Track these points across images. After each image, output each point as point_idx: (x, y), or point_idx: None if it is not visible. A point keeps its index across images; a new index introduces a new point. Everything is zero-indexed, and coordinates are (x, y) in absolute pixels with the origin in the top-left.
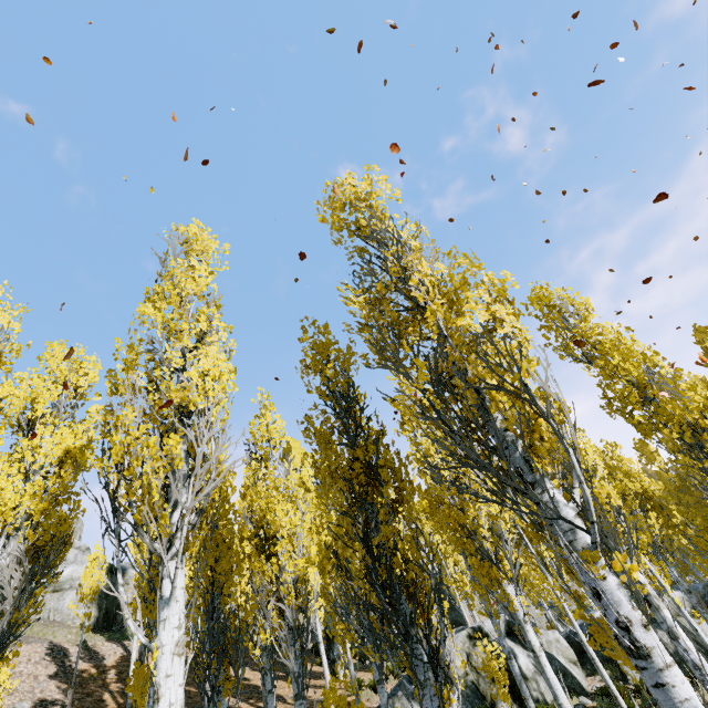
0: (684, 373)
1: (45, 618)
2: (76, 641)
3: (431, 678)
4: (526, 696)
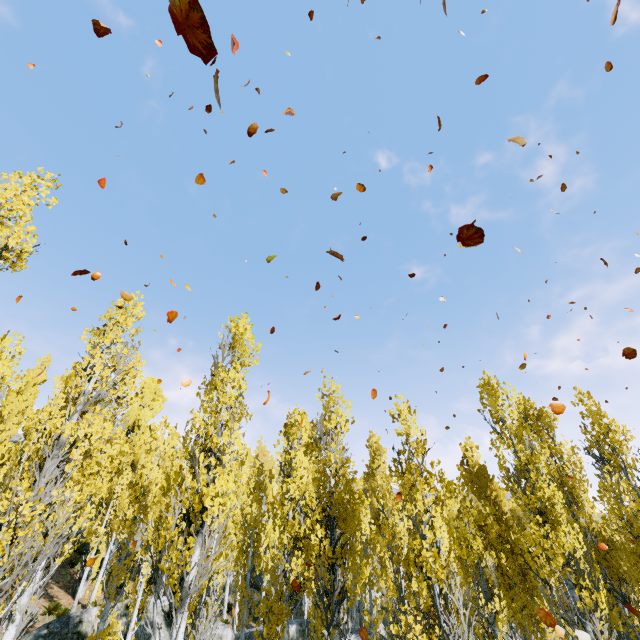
0: (334, 443)
1: None
2: None
3: None
4: None
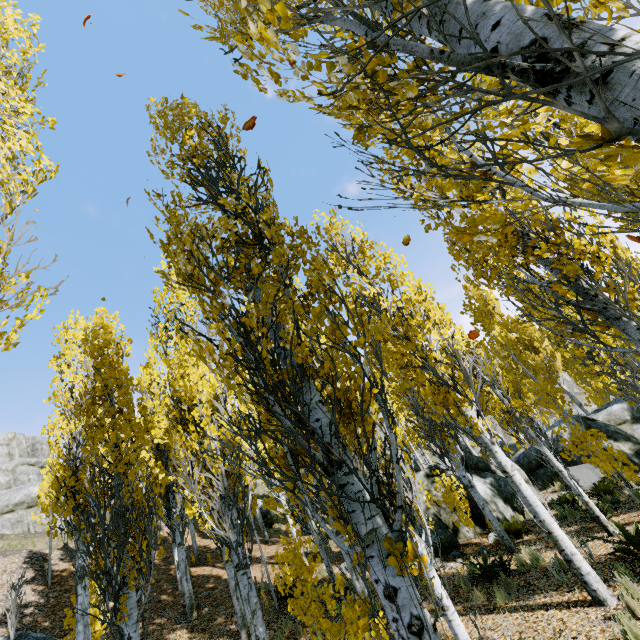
0: None
1: (26, 532)
2: (58, 545)
3: (381, 527)
4: (490, 518)
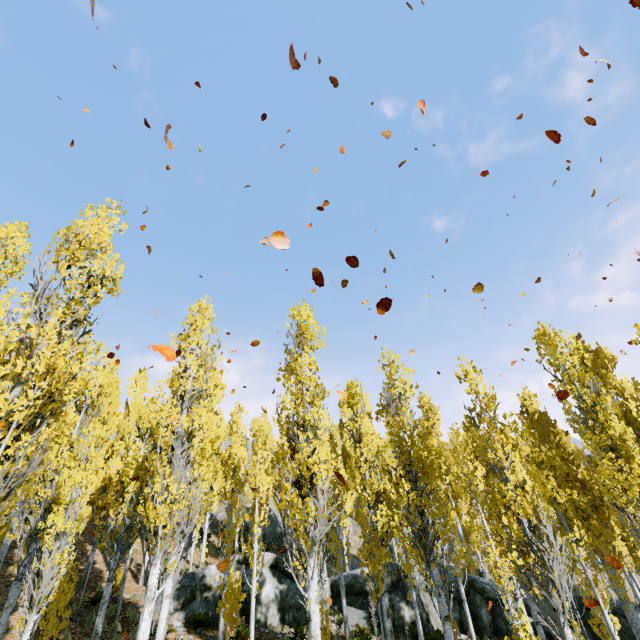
0: (405, 408)
1: None
2: None
3: None
4: (220, 618)
